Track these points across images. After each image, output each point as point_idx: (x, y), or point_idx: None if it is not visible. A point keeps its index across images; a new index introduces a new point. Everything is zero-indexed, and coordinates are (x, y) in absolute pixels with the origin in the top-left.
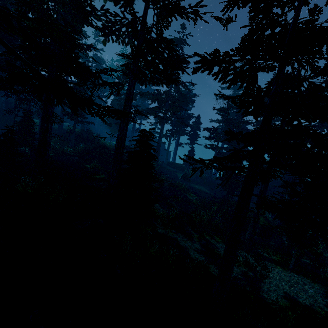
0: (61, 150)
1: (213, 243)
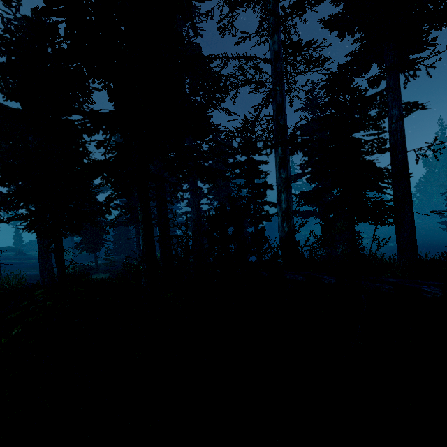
0: None
1: None
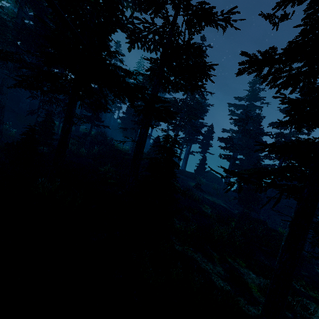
0: (76, 151)
1: (237, 268)
